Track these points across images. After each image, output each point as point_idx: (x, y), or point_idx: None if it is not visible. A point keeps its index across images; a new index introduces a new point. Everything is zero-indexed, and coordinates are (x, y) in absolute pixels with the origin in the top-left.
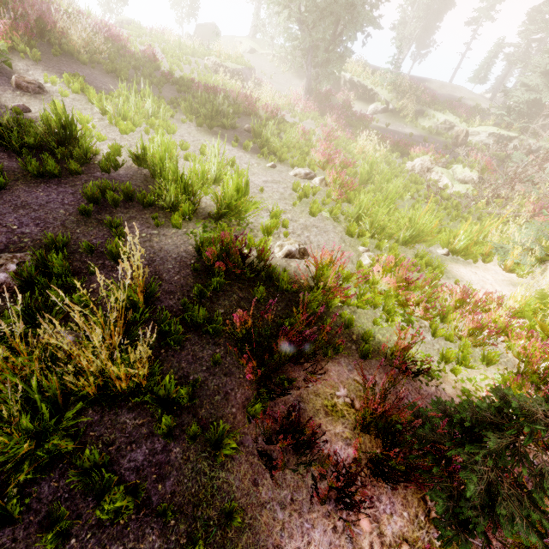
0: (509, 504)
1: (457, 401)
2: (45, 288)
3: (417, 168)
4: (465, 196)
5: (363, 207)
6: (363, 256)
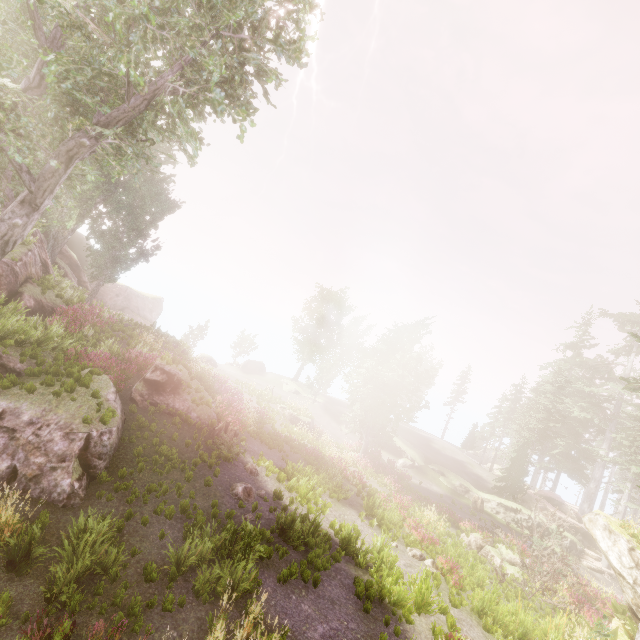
0: None
1: None
2: None
3: (472, 544)
4: (525, 584)
5: (485, 602)
6: None
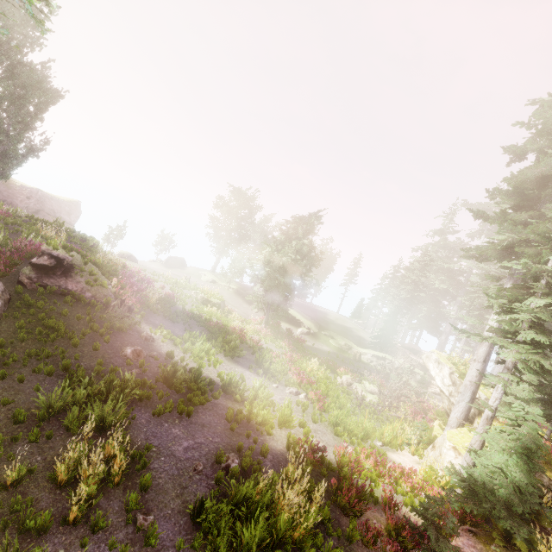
0: (443, 543)
1: (417, 524)
2: (252, 471)
3: (344, 382)
4: (377, 405)
5: (339, 417)
6: (348, 448)
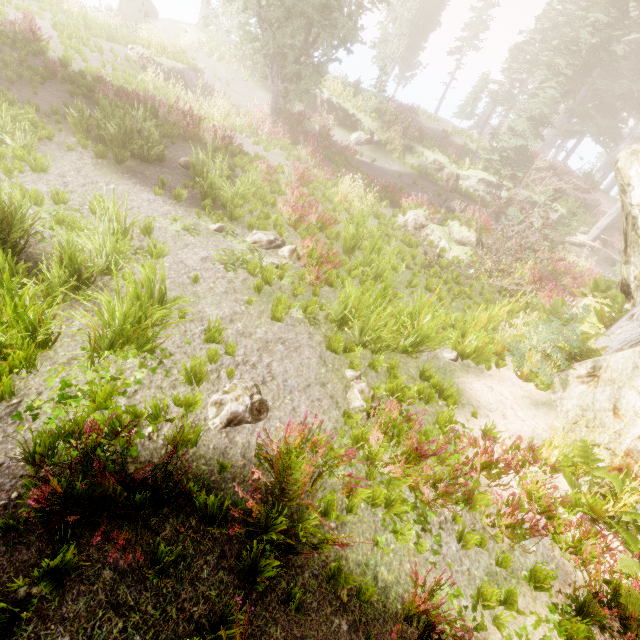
0: None
1: None
2: None
3: (410, 224)
4: (466, 267)
5: (350, 306)
6: (352, 390)
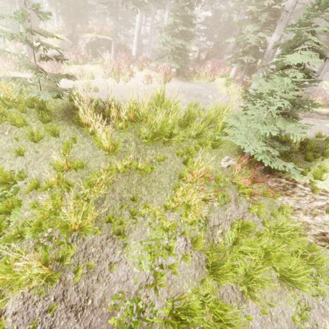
0: None
1: None
2: None
3: None
4: None
5: None
6: None
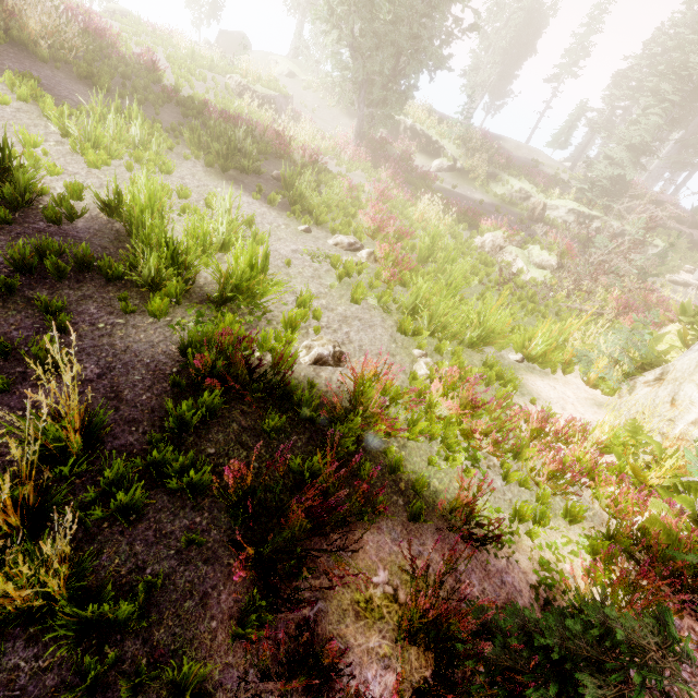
0: None
1: (534, 580)
2: None
3: (487, 245)
4: (542, 286)
5: (421, 296)
6: (418, 362)
